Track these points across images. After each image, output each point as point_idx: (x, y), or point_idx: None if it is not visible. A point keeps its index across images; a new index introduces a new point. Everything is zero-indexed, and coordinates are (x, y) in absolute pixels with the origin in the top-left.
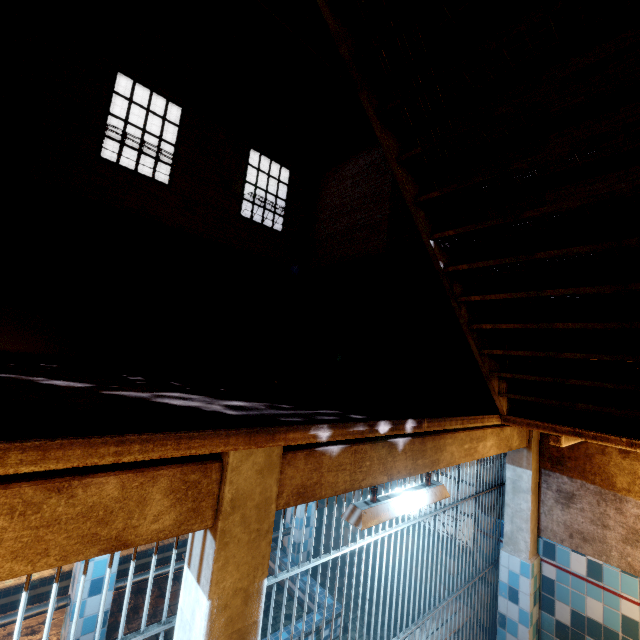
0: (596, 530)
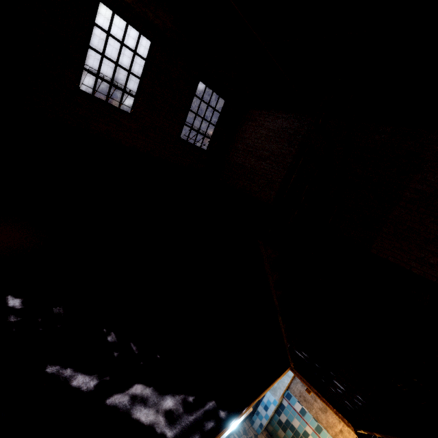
0: (311, 400)
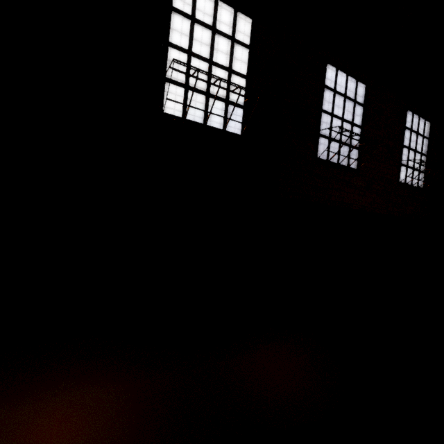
0: None
